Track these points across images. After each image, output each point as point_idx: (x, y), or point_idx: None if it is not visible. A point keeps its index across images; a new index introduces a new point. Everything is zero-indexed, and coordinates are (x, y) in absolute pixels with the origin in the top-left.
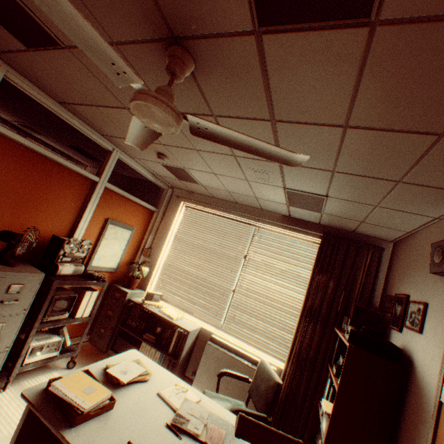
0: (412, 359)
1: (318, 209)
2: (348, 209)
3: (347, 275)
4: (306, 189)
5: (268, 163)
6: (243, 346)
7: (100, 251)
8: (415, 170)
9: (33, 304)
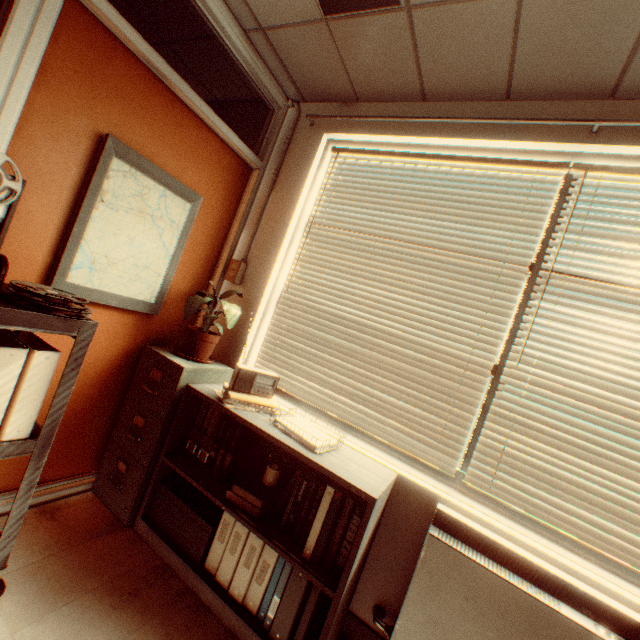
0: None
1: None
2: None
3: None
4: None
5: None
6: (553, 552)
7: (91, 242)
8: None
9: None
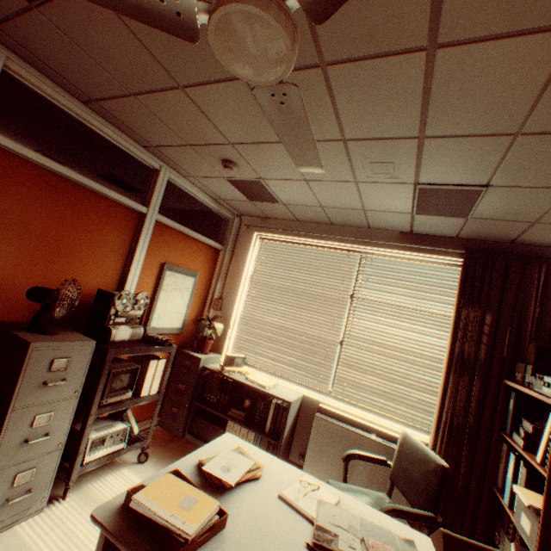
0: None
1: (464, 212)
2: (518, 204)
3: (511, 305)
4: (453, 180)
5: (400, 142)
6: (365, 416)
7: (159, 307)
8: None
9: (85, 384)
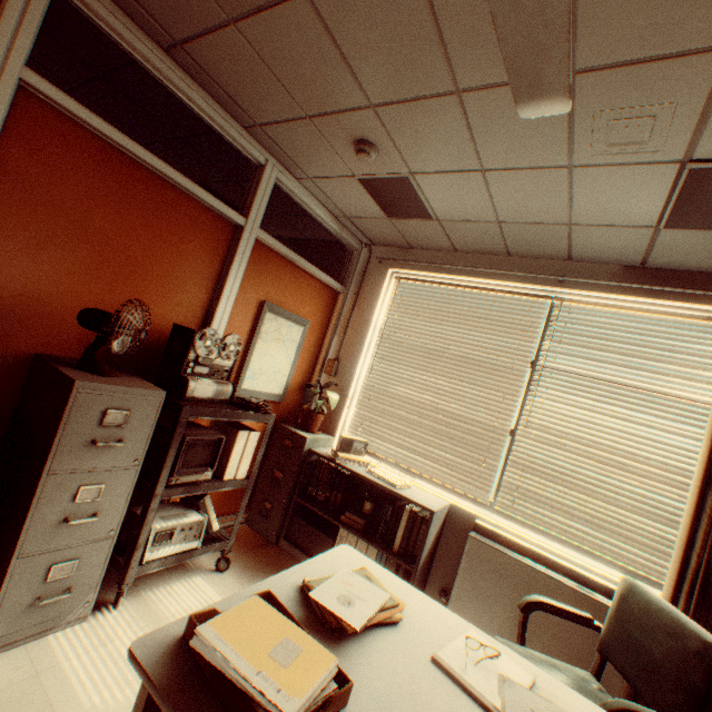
0: None
1: None
2: None
3: None
4: None
5: (684, 63)
6: (548, 545)
7: (254, 362)
8: None
9: (151, 453)
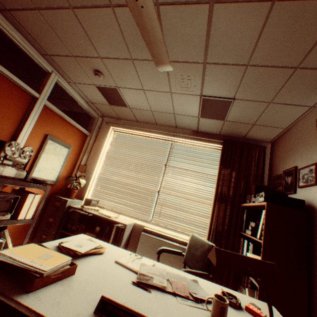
0: (313, 205)
1: (223, 117)
2: (247, 112)
3: (244, 167)
4: (219, 94)
5: (194, 65)
6: (170, 233)
7: (40, 163)
8: (315, 49)
9: None
